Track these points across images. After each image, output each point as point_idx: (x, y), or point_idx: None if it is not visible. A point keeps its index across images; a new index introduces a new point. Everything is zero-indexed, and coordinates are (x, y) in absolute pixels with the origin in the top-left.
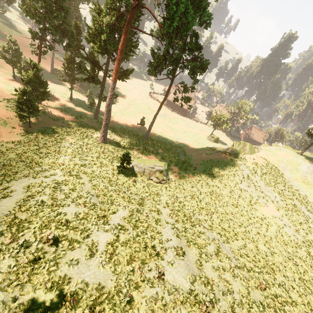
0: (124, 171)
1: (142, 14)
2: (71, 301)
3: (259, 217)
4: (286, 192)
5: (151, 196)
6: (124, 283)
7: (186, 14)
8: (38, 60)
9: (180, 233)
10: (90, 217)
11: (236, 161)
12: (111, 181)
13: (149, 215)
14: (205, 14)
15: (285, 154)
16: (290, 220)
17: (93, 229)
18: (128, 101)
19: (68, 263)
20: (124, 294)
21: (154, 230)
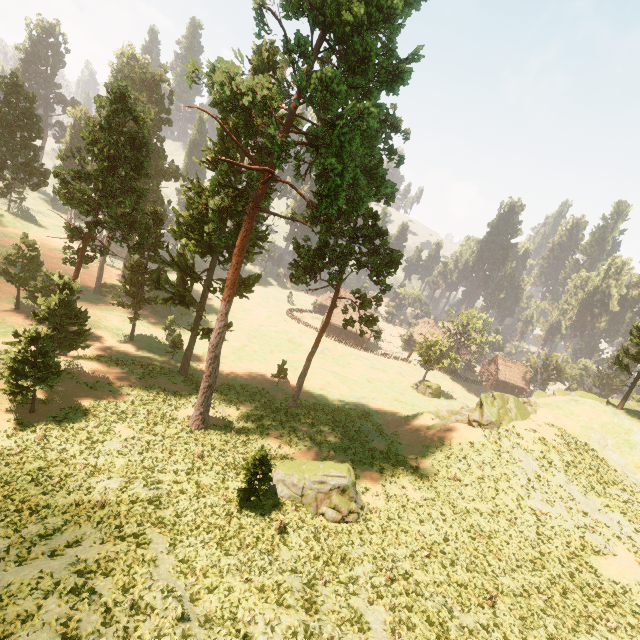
0: (256, 502)
1: (273, 191)
2: None
3: (609, 591)
4: (635, 506)
5: (330, 570)
6: None
7: (355, 187)
8: (74, 274)
9: None
10: None
11: (499, 440)
12: (225, 537)
13: None
14: (387, 185)
15: (591, 412)
16: None
17: None
18: (249, 331)
19: None
20: None
21: None
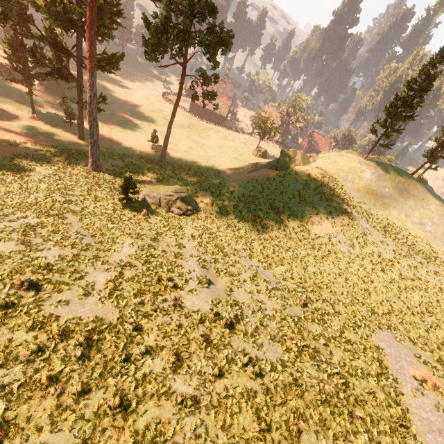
0: (132, 205)
1: None
2: (60, 333)
3: (311, 238)
4: (344, 206)
5: (171, 231)
6: (131, 314)
7: None
8: None
9: (208, 265)
10: (82, 259)
11: (284, 176)
12: (111, 217)
13: (167, 250)
14: None
15: (346, 161)
16: (345, 236)
17: (88, 270)
18: (131, 110)
19: (54, 304)
20: (130, 323)
21: (173, 264)
